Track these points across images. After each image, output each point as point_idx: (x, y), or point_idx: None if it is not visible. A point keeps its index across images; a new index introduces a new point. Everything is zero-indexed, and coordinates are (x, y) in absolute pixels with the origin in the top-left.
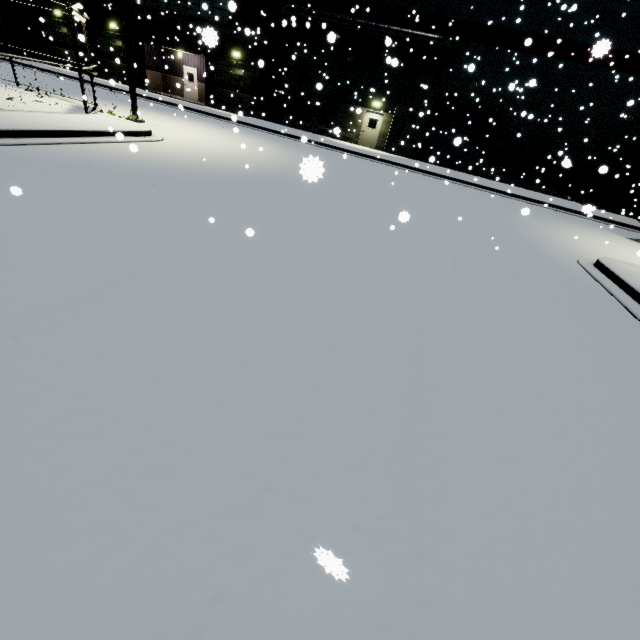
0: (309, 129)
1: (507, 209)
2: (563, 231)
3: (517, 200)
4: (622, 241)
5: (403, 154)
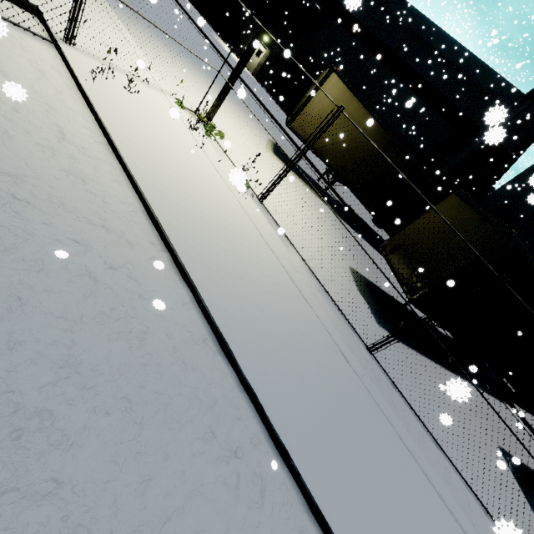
0: (225, 38)
1: (204, 63)
2: (193, 66)
3: (264, 112)
4: (248, 121)
5: (265, 86)
